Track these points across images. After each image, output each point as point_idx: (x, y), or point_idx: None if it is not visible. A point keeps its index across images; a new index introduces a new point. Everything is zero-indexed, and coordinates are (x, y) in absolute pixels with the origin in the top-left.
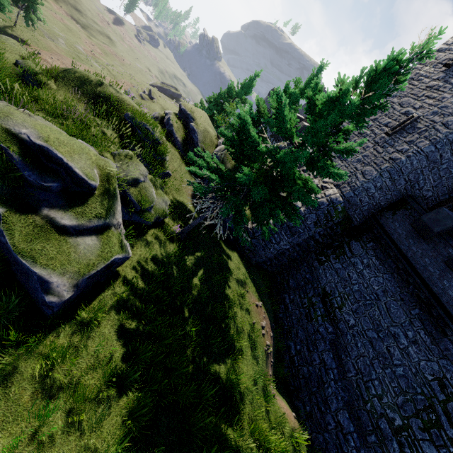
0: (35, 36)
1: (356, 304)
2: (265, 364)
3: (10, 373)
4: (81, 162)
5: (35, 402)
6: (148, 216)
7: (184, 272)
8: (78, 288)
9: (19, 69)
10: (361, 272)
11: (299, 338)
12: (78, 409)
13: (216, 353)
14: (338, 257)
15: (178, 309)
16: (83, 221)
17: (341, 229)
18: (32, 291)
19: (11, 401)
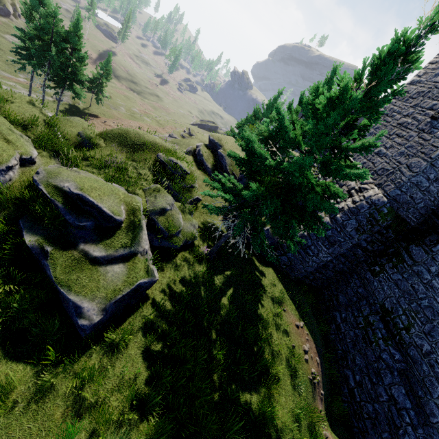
0: (103, 110)
1: (428, 323)
2: (311, 396)
3: (49, 389)
4: (110, 202)
5: (65, 419)
6: (176, 240)
7: (212, 292)
8: (107, 312)
9: (79, 138)
10: (429, 283)
11: (358, 366)
12: (100, 430)
13: (247, 380)
14: (396, 266)
15: (204, 331)
16: (110, 251)
17: (394, 233)
18: (71, 316)
19: (46, 416)
